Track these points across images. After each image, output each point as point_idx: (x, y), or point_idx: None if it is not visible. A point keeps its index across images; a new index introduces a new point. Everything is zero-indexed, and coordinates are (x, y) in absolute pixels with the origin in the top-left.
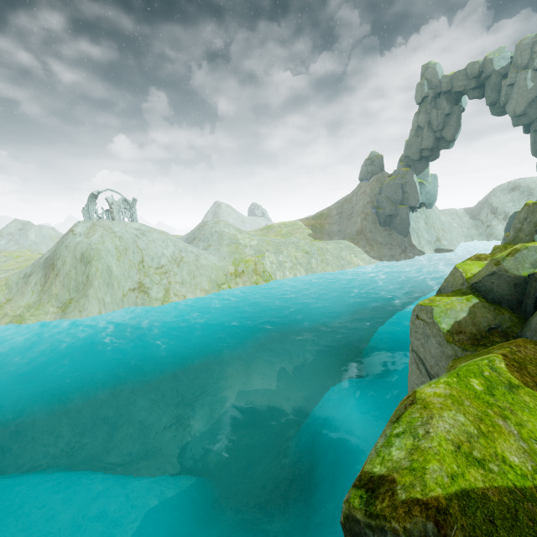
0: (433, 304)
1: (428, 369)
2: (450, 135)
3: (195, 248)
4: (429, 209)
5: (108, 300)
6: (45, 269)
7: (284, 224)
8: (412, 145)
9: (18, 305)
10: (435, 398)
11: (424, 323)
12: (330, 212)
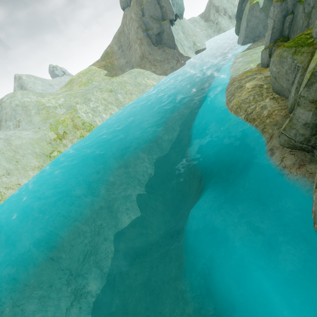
0: None
1: None
2: None
3: (1, 132)
4: (181, 19)
5: None
6: None
7: (81, 73)
8: None
9: None
10: None
11: None
12: (112, 49)
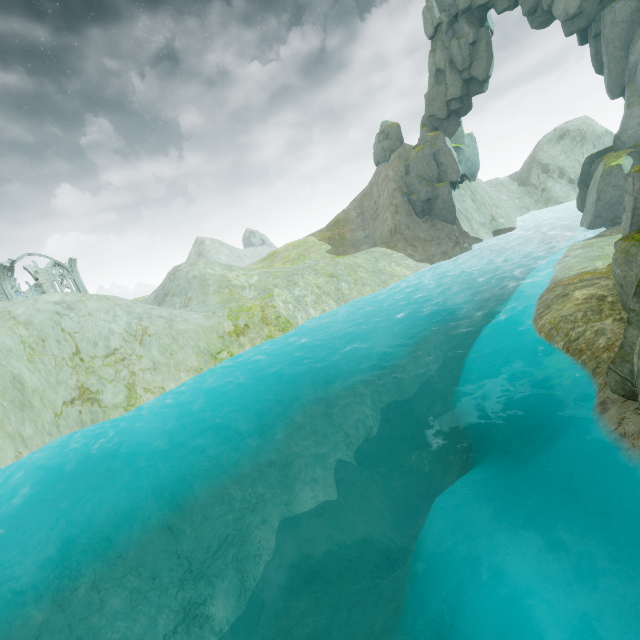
0: None
1: None
2: (481, 72)
3: (166, 309)
4: (472, 182)
5: (29, 432)
6: None
7: (292, 245)
8: (434, 98)
9: None
10: None
11: None
12: (347, 216)
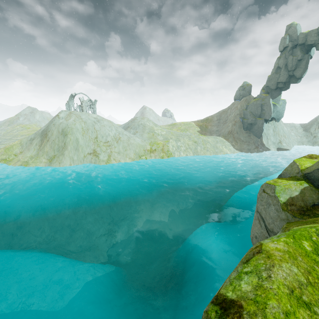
0: (276, 184)
1: (266, 225)
2: (299, 74)
3: (128, 133)
4: (277, 122)
5: (75, 158)
6: (42, 137)
7: (183, 123)
8: (272, 79)
9: (26, 156)
10: (277, 252)
11: (268, 195)
12: (212, 118)
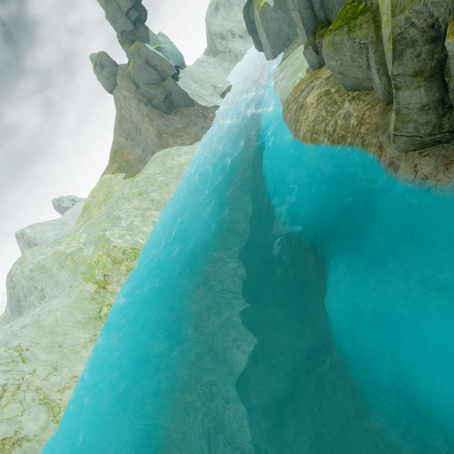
0: None
1: None
2: None
3: (25, 317)
4: (185, 69)
5: None
6: None
7: (95, 191)
8: (115, 16)
9: None
10: None
11: None
12: (119, 144)
